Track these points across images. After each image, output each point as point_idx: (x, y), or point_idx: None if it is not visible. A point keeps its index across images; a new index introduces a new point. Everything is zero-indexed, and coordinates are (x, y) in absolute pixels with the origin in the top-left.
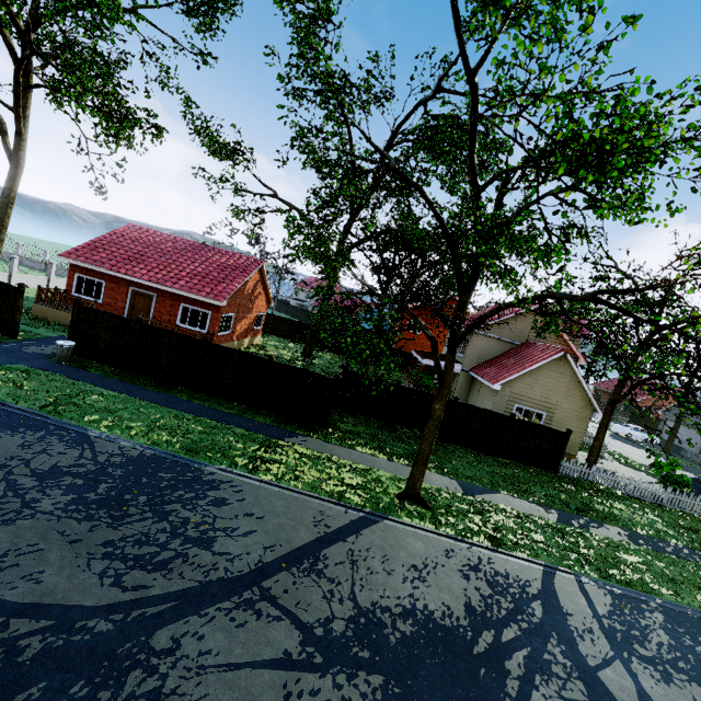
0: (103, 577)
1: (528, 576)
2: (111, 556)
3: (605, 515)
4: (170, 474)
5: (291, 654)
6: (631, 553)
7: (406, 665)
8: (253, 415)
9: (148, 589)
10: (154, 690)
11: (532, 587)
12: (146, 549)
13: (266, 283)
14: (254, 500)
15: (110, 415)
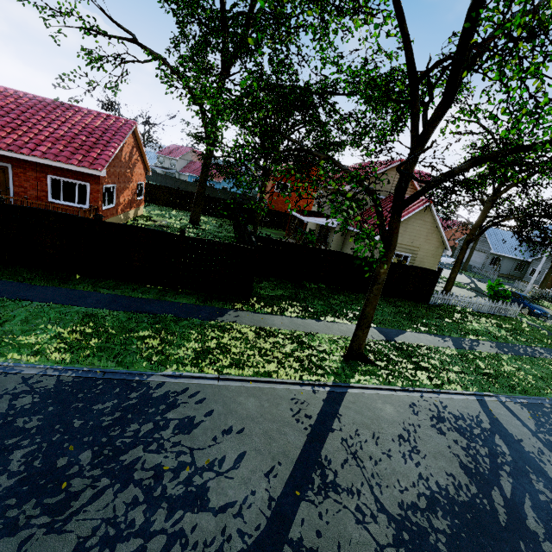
0: None
1: (474, 411)
2: None
3: (474, 332)
4: (109, 403)
5: None
6: (510, 363)
7: None
8: (174, 297)
9: None
10: None
11: (484, 422)
12: (121, 550)
13: (142, 148)
14: (223, 407)
15: None
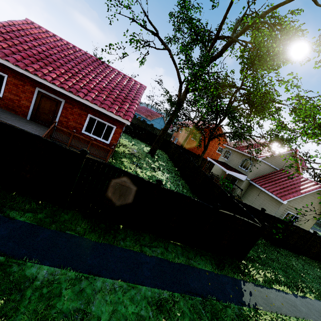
0: None
1: None
2: None
3: None
4: None
5: None
6: None
7: None
8: (196, 260)
9: None
10: None
11: None
12: None
13: None
14: None
15: None
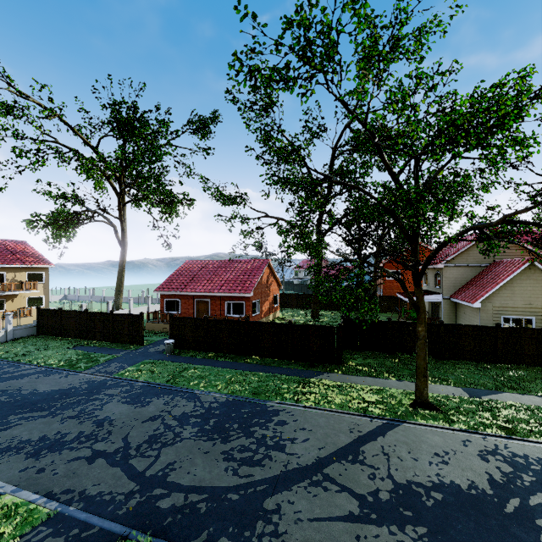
0: (227, 471)
1: None
2: (228, 459)
3: None
4: (247, 410)
5: (354, 513)
6: None
7: (444, 521)
8: (288, 365)
9: (253, 477)
10: (273, 531)
11: None
12: (245, 454)
13: (274, 273)
14: (303, 419)
15: (203, 380)
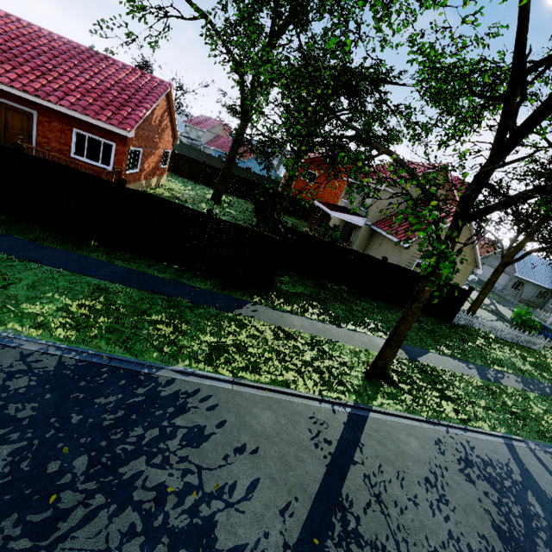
0: None
1: (503, 457)
2: None
3: (498, 362)
4: (113, 397)
5: None
6: (537, 404)
7: None
8: (191, 279)
9: None
10: None
11: (514, 472)
12: None
13: (173, 114)
14: (236, 418)
15: None
